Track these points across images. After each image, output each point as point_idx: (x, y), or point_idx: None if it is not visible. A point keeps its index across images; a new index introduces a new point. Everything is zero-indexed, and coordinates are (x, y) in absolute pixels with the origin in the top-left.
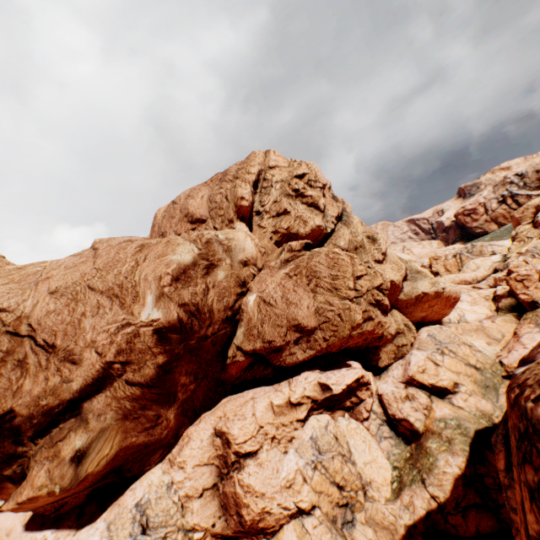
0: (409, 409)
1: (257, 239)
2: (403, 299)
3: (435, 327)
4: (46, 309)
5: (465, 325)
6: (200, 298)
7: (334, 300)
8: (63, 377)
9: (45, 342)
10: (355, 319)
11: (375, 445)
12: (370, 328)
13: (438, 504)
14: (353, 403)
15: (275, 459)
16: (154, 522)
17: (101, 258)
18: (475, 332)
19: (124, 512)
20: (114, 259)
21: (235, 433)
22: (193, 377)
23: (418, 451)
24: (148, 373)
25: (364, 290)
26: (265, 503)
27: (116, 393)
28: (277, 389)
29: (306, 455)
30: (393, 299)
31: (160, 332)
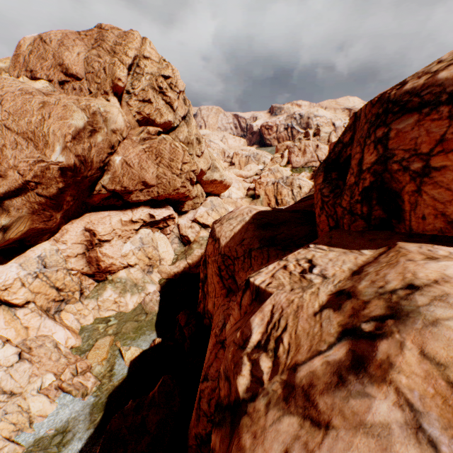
0: (190, 232)
1: (125, 113)
2: (205, 180)
3: (215, 198)
4: None
5: (229, 199)
6: (87, 153)
7: (168, 173)
8: None
9: None
10: (177, 186)
11: (170, 245)
12: (183, 192)
13: (189, 265)
14: (164, 226)
15: (120, 245)
16: (50, 265)
17: (8, 103)
18: (232, 203)
19: (31, 259)
20: (22, 108)
21: (100, 230)
22: (73, 198)
23: (188, 249)
24: (52, 191)
25: (186, 171)
26: (113, 261)
27: (30, 199)
28: (124, 213)
29: (136, 244)
30: (200, 178)
31: (63, 170)
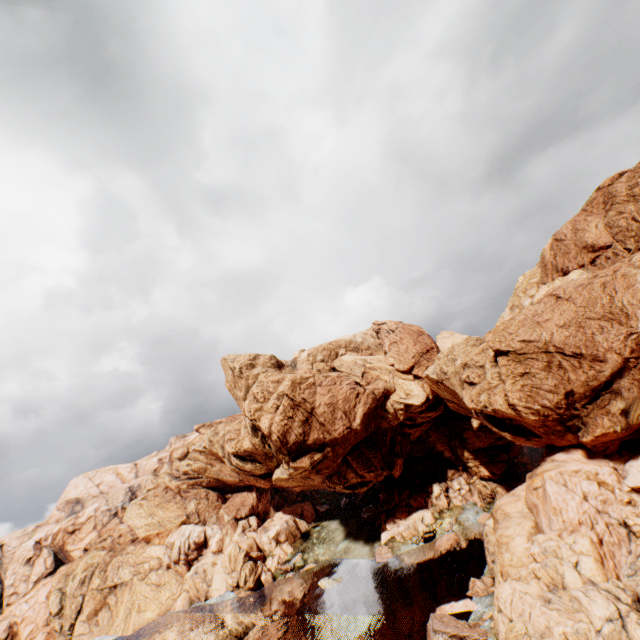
0: None
1: None
2: None
3: None
4: (562, 335)
5: None
6: None
7: None
8: (595, 370)
9: (571, 353)
10: None
11: None
12: None
13: None
14: None
15: None
16: None
17: (577, 300)
18: None
19: None
20: (590, 298)
21: None
22: None
23: None
24: None
25: None
26: None
27: (633, 377)
28: None
29: None
30: None
31: None
